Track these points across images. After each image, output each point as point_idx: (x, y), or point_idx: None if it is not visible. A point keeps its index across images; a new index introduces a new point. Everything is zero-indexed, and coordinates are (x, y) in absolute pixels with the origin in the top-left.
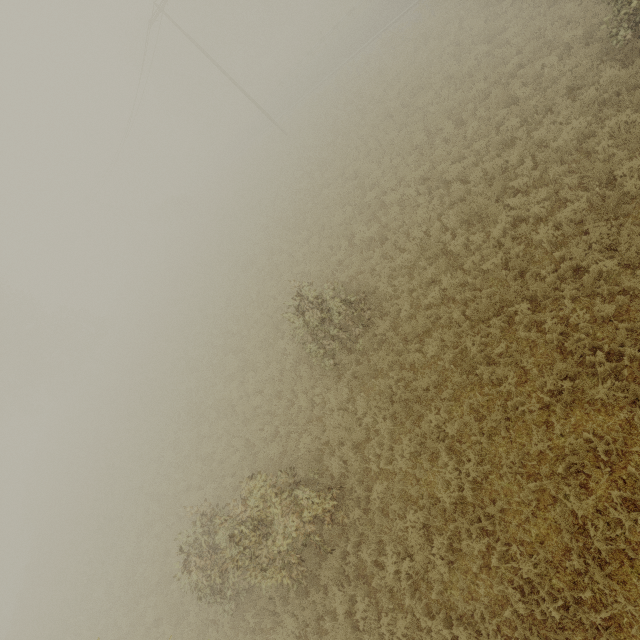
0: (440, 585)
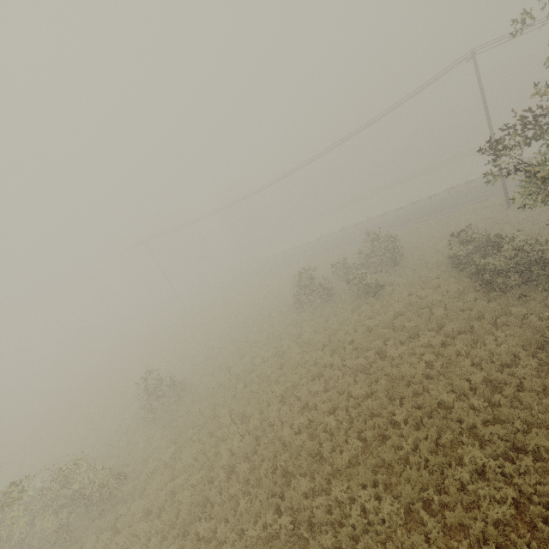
0: (157, 512)
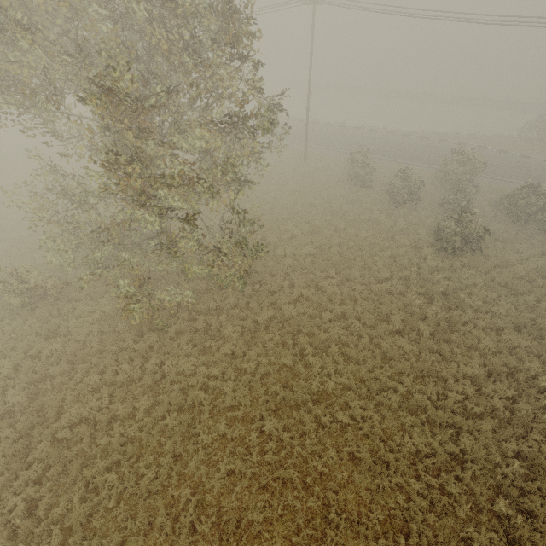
0: None
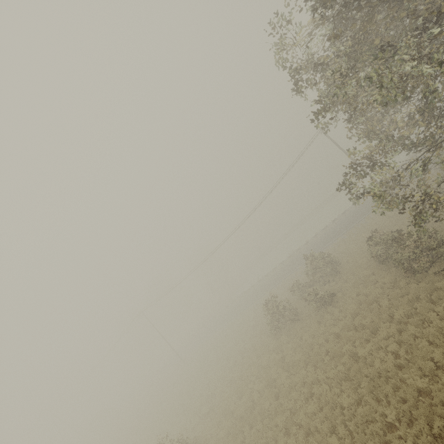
0: None
